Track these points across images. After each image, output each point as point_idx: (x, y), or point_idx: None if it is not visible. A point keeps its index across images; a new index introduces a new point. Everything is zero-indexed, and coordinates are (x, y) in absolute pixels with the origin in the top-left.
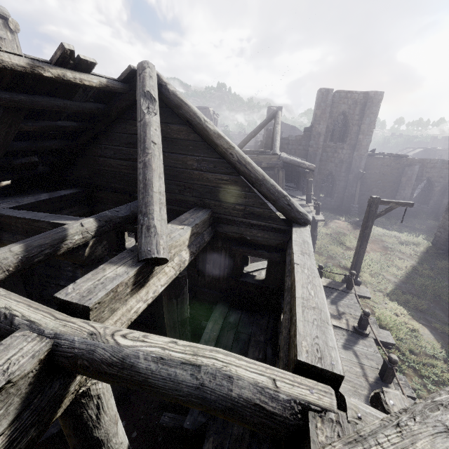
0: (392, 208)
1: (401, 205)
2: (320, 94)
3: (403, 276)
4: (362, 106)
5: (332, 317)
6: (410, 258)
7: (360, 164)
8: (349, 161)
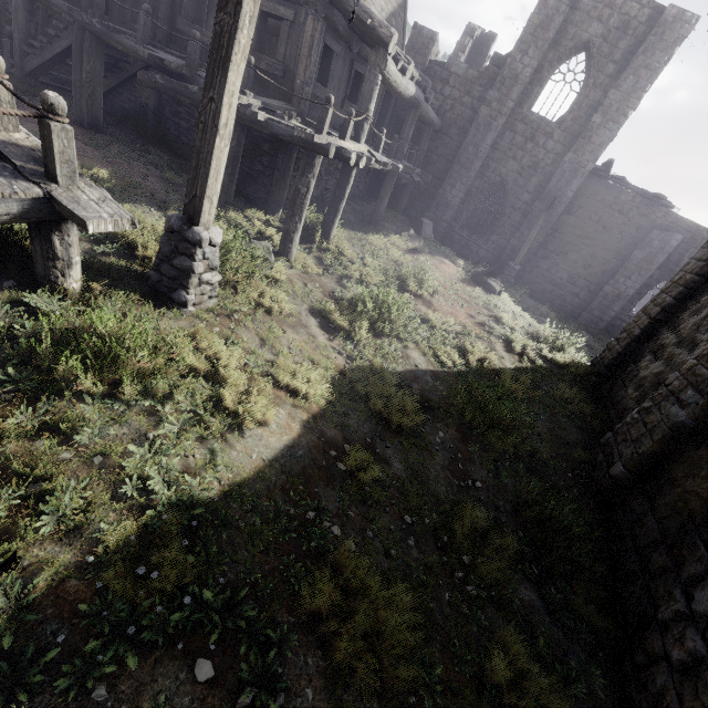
0: None
1: None
2: None
3: (452, 370)
4: (635, 41)
5: None
6: (514, 358)
7: (567, 185)
8: (549, 171)
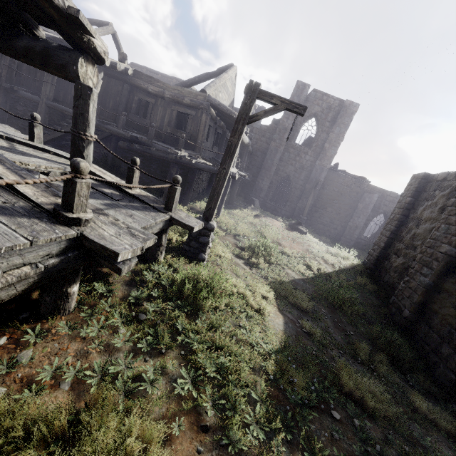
0: (275, 107)
1: (289, 105)
2: (296, 86)
3: (308, 277)
4: (335, 113)
5: (41, 188)
6: (330, 266)
7: (320, 175)
8: (309, 169)
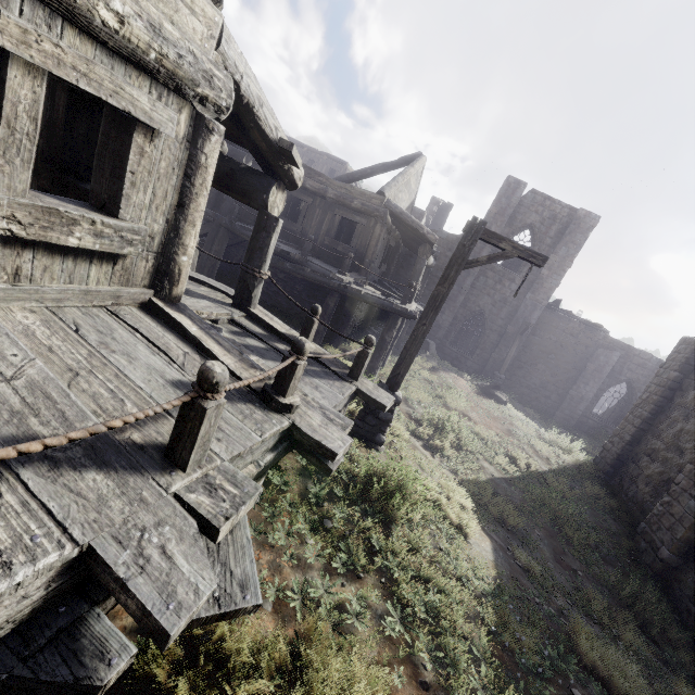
0: (504, 254)
1: (523, 253)
2: (505, 183)
3: (513, 476)
4: (562, 227)
5: (237, 356)
6: (544, 462)
7: (531, 315)
8: (515, 305)
